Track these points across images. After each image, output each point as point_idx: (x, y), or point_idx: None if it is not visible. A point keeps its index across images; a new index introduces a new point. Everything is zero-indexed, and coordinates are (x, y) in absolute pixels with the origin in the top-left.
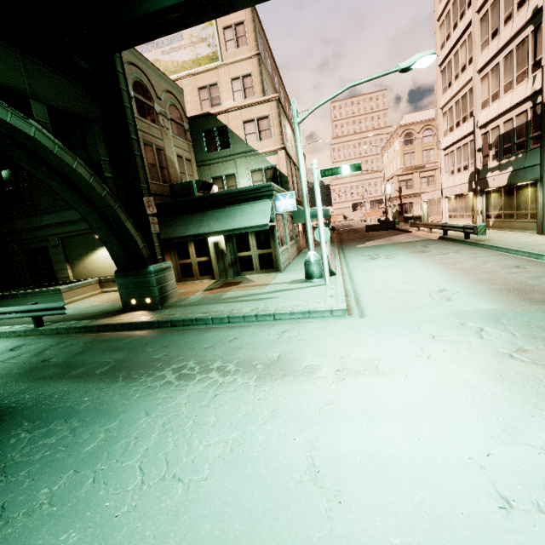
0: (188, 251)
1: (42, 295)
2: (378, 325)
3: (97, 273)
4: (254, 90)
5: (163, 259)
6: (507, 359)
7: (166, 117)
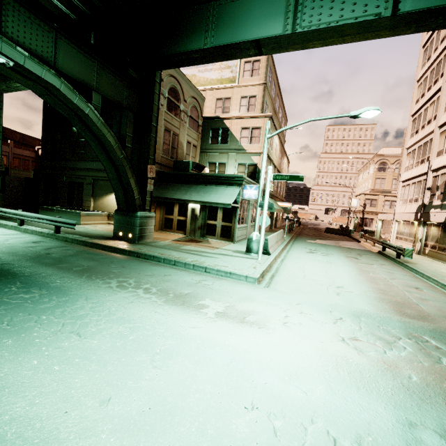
0: (173, 210)
1: (68, 214)
2: (270, 295)
3: (109, 209)
4: (255, 107)
5: (150, 210)
6: (338, 340)
7: (186, 114)
